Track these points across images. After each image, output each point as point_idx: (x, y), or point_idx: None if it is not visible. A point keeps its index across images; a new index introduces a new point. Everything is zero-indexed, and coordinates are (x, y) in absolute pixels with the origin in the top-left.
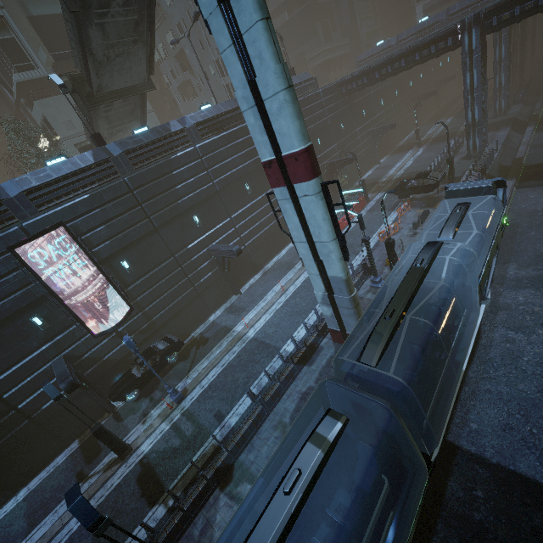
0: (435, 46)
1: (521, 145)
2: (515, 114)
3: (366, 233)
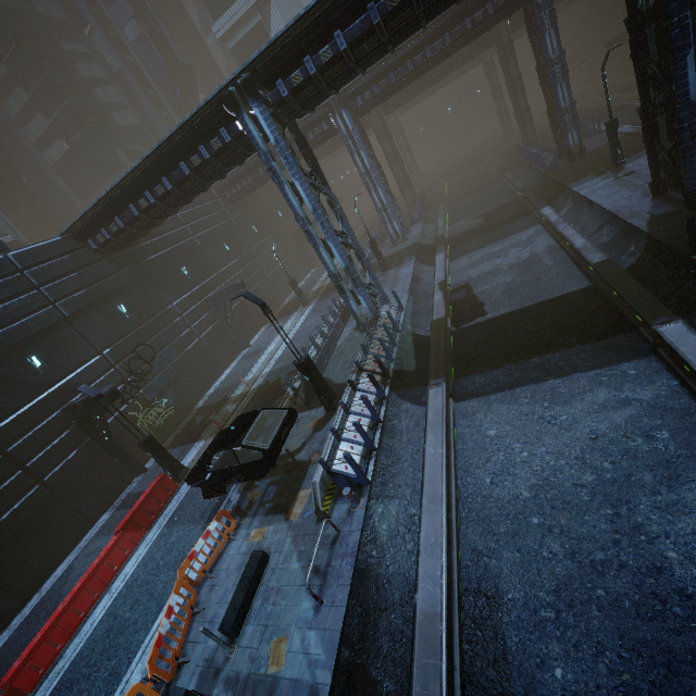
0: (207, 146)
1: (435, 289)
2: (417, 238)
3: (98, 687)
